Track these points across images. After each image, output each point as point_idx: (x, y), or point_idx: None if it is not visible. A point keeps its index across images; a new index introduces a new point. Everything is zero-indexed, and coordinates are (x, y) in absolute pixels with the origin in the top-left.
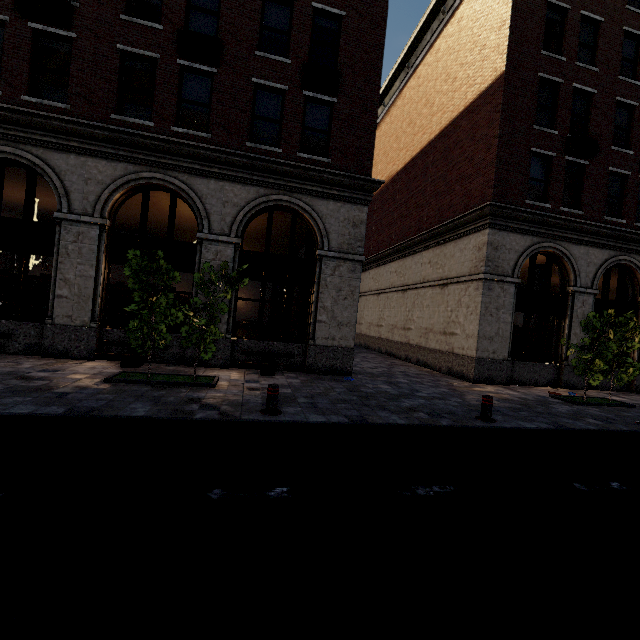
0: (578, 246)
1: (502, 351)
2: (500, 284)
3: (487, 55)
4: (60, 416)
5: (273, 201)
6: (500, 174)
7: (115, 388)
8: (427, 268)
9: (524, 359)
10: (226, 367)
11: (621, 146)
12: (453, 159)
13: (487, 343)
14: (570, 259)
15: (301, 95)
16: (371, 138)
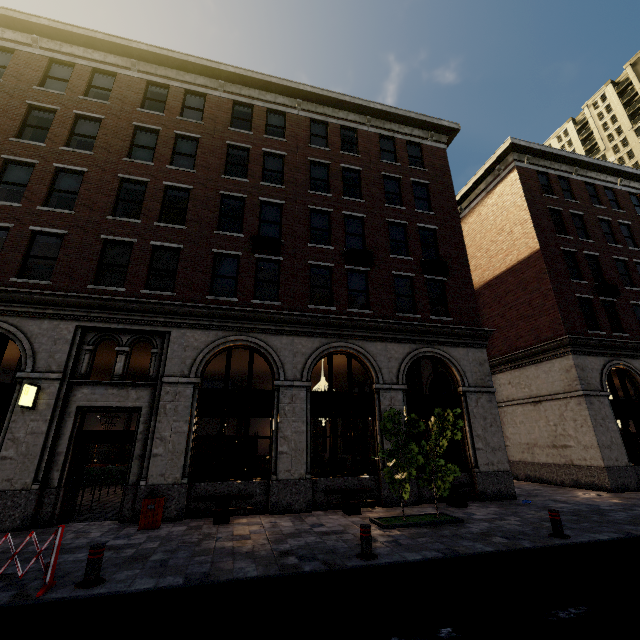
0: (636, 360)
1: (622, 458)
2: (596, 398)
3: (517, 238)
4: (451, 557)
5: (421, 353)
6: (563, 314)
7: (407, 532)
8: (508, 388)
9: (639, 463)
10: (416, 504)
11: (627, 285)
12: (508, 303)
13: (608, 452)
14: (636, 371)
15: (423, 278)
16: (474, 300)
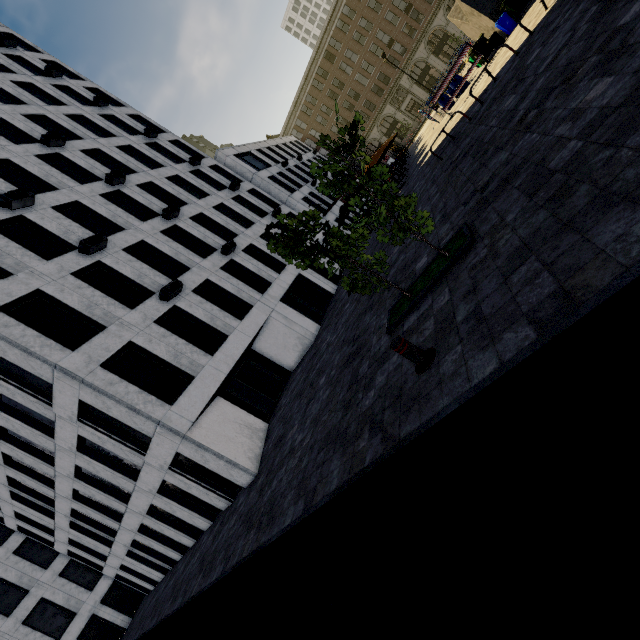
0: None
1: None
2: None
3: None
4: None
5: (446, 5)
6: None
7: None
8: None
9: None
10: None
11: None
12: None
13: None
14: None
15: None
16: None
